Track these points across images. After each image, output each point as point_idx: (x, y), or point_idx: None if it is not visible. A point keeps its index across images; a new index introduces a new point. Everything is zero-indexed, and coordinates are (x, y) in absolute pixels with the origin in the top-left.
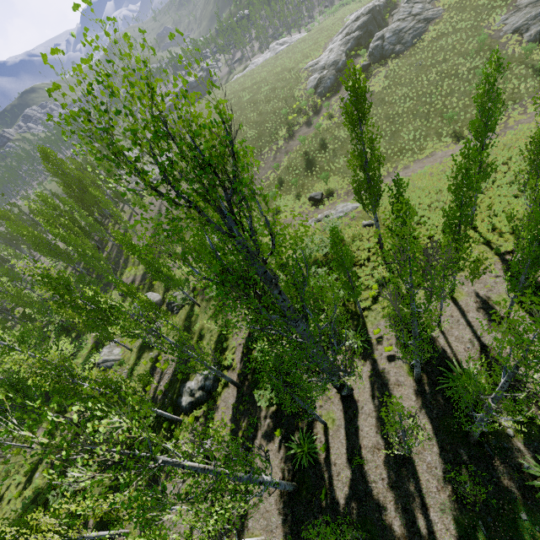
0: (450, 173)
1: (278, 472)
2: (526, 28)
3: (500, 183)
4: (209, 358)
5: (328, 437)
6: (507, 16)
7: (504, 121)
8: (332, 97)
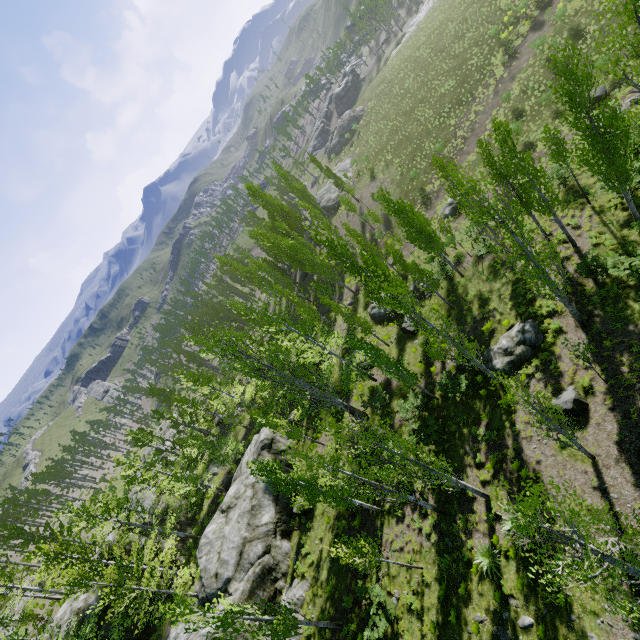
0: None
1: None
2: None
3: None
4: (510, 316)
5: None
6: None
7: None
8: None
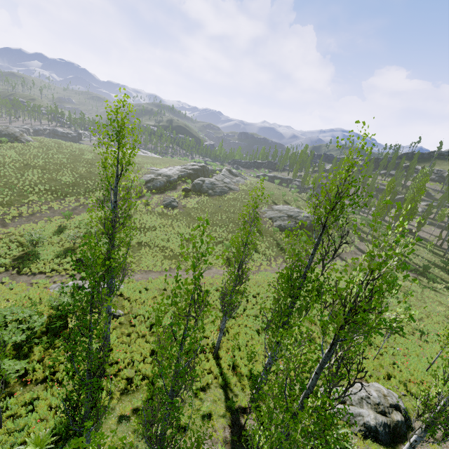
0: (216, 288)
1: None
2: (275, 220)
3: (249, 313)
4: None
5: None
6: (268, 209)
7: (258, 265)
8: (157, 194)
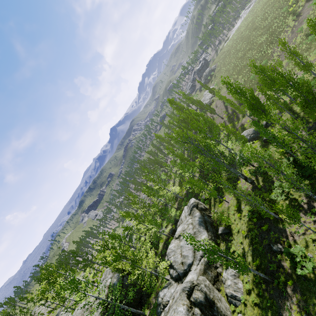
0: None
1: None
2: None
3: None
4: None
5: None
6: None
7: None
8: None
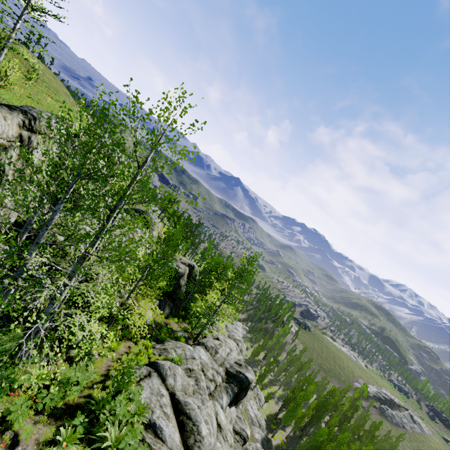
0: None
1: None
2: None
3: None
4: None
5: None
6: None
7: None
8: None
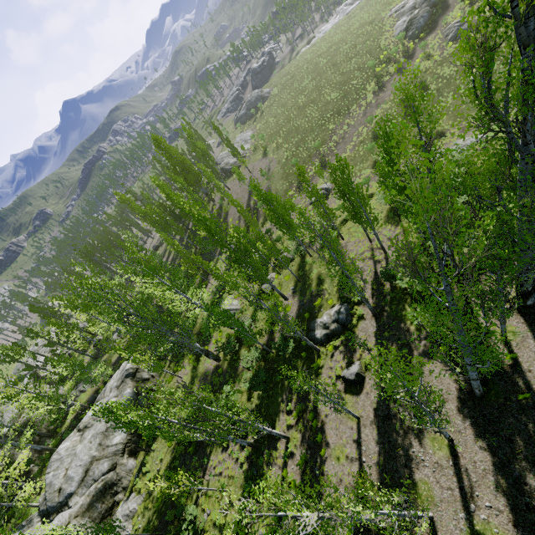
0: None
1: (451, 383)
2: None
3: None
4: (334, 297)
5: (512, 348)
6: None
7: None
8: (427, 36)
